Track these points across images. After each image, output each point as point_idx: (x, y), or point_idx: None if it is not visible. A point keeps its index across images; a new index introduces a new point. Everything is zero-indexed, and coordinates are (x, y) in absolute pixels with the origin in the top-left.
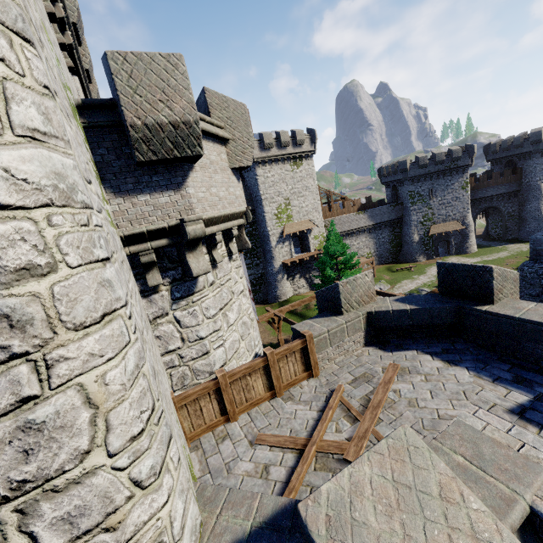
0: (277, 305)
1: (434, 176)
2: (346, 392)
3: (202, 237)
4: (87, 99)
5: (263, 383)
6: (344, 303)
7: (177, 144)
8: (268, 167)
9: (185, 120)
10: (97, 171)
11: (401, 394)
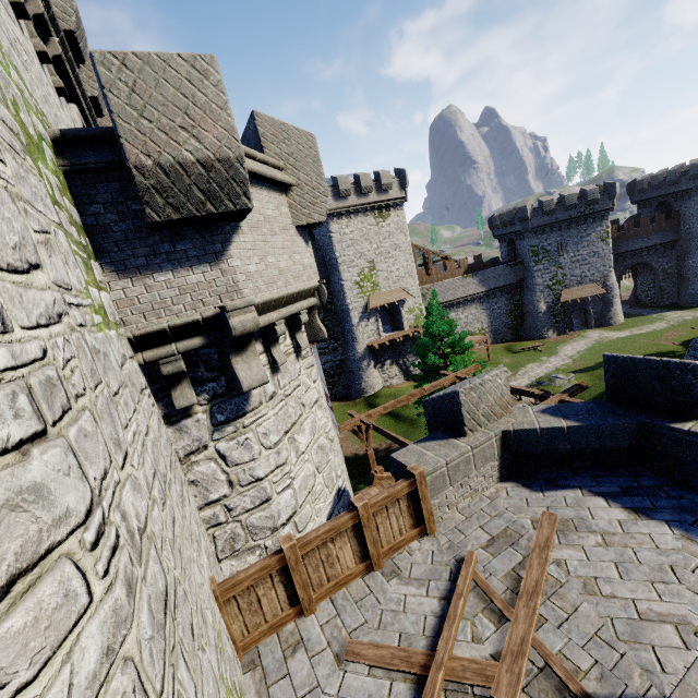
0: (363, 401)
1: (564, 226)
2: (481, 563)
3: (254, 332)
4: (69, 129)
5: (353, 550)
6: (468, 419)
7: (211, 194)
8: (345, 221)
9: (222, 156)
10: (89, 240)
11: (569, 570)
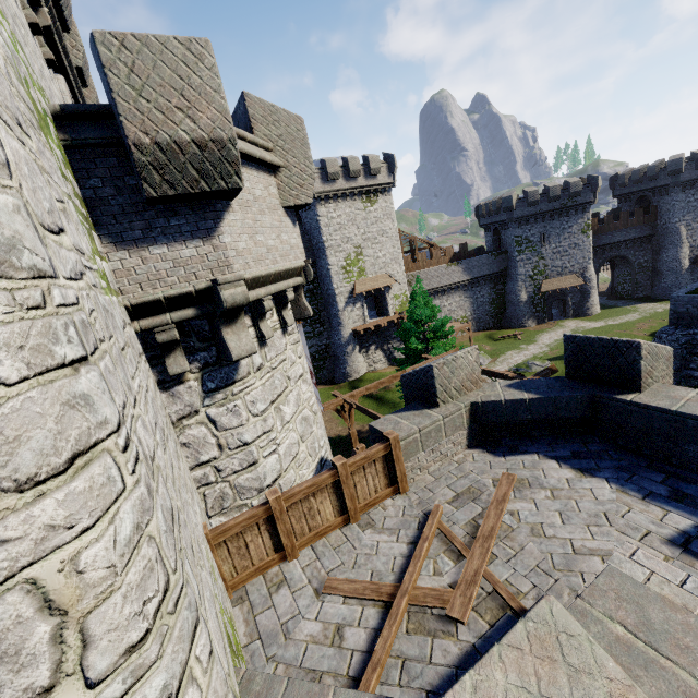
0: (347, 385)
1: (547, 217)
2: (446, 515)
3: (244, 305)
4: (69, 105)
5: (332, 504)
6: (441, 391)
7: (205, 173)
8: (333, 205)
9: (215, 137)
10: (88, 212)
11: (521, 518)
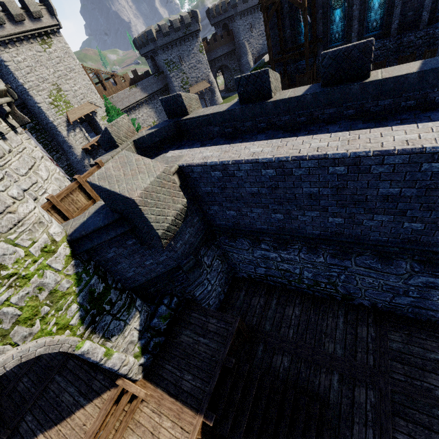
0: None
1: (178, 43)
2: None
3: None
4: None
5: (83, 196)
6: (117, 139)
7: None
8: (13, 49)
9: None
10: None
11: None
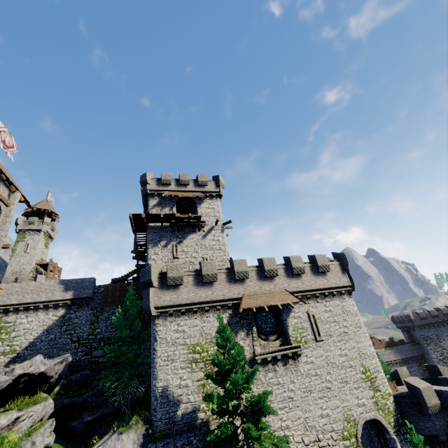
0: None
1: (435, 325)
2: None
3: None
4: None
5: None
6: (400, 375)
7: None
8: None
9: None
10: None
11: None
